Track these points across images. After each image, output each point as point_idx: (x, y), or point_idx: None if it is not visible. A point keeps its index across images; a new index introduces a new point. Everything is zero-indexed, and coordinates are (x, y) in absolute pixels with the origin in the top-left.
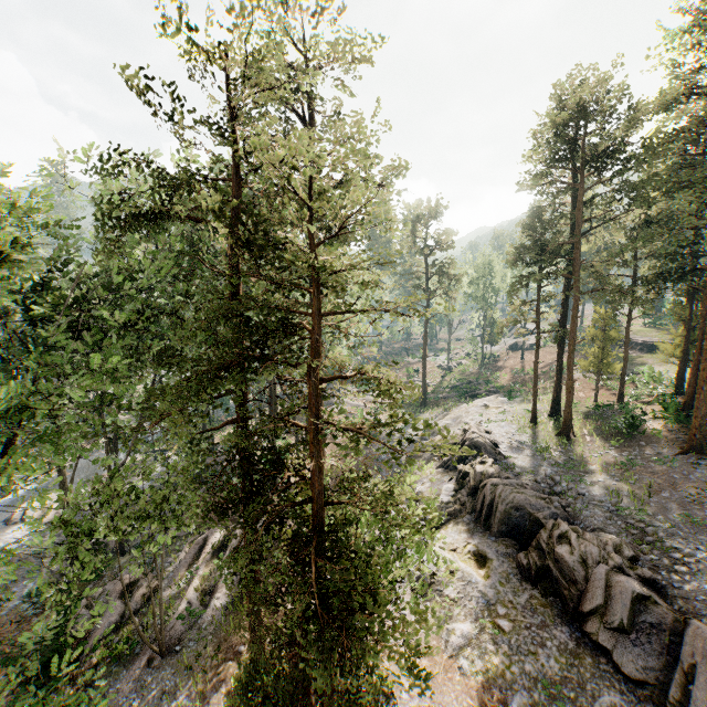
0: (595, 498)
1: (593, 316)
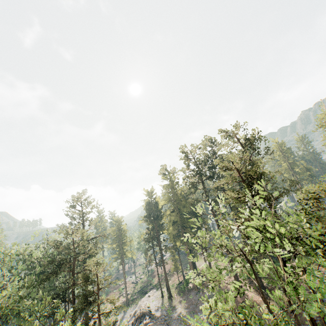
0: (175, 316)
1: (170, 252)
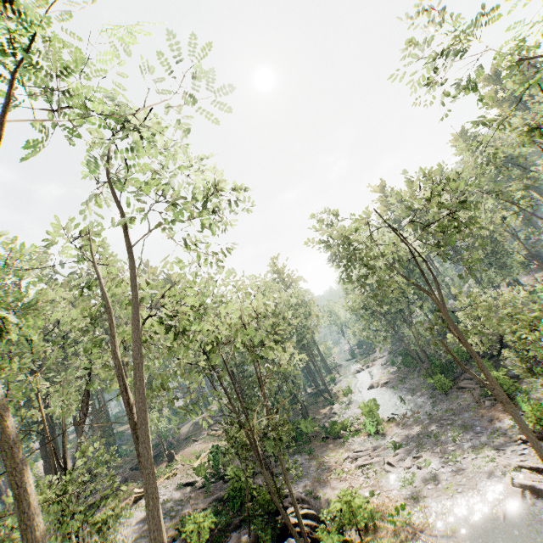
0: None
1: None
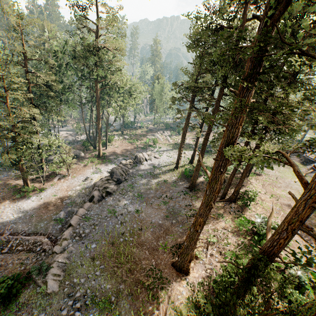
0: (136, 182)
1: None
